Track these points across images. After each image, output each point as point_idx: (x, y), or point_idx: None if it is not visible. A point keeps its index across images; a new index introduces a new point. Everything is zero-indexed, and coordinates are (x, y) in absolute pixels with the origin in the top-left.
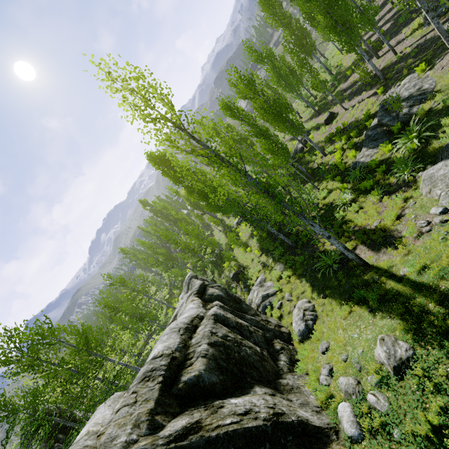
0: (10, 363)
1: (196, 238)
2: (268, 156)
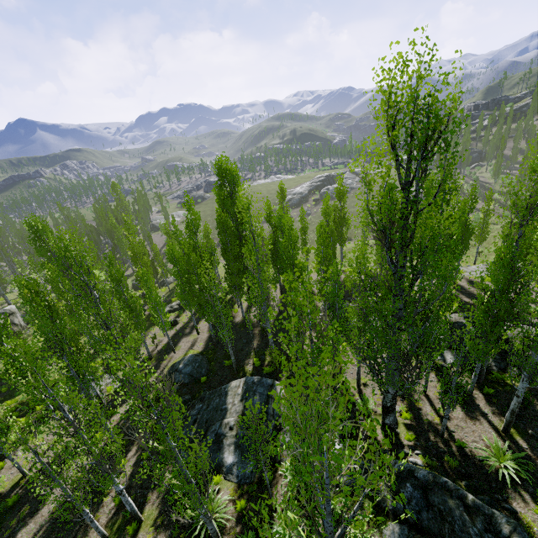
0: None
1: None
2: None
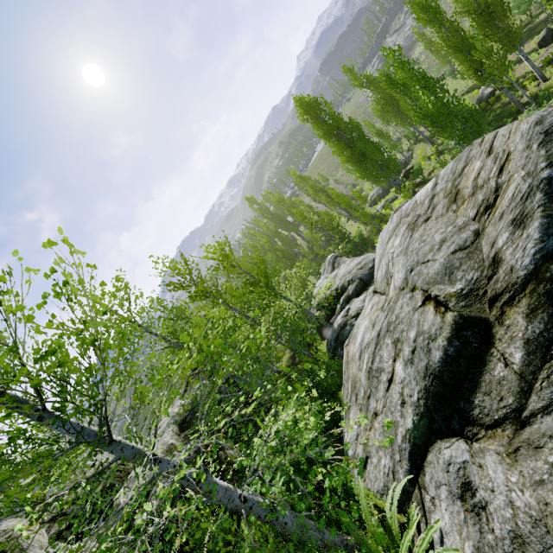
0: (189, 285)
1: (346, 207)
2: (422, 127)
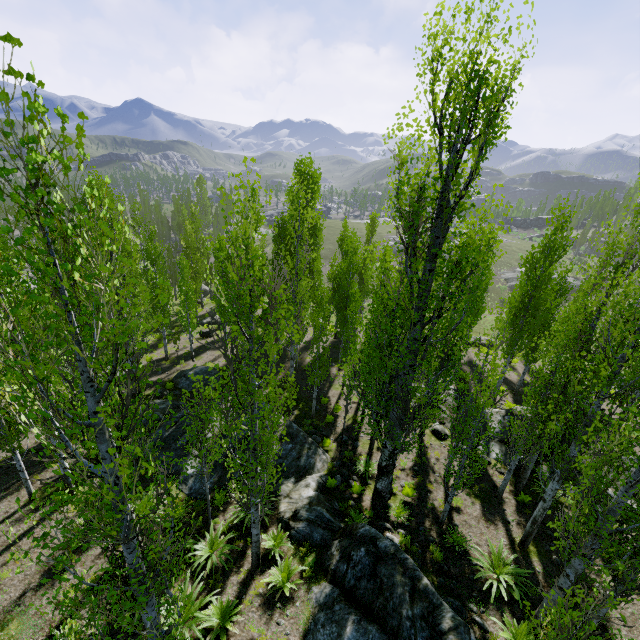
0: None
1: None
2: None
